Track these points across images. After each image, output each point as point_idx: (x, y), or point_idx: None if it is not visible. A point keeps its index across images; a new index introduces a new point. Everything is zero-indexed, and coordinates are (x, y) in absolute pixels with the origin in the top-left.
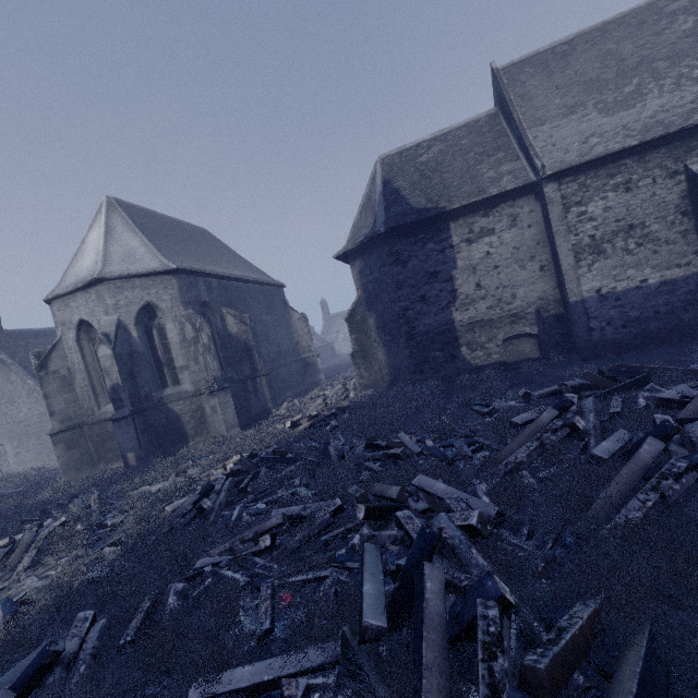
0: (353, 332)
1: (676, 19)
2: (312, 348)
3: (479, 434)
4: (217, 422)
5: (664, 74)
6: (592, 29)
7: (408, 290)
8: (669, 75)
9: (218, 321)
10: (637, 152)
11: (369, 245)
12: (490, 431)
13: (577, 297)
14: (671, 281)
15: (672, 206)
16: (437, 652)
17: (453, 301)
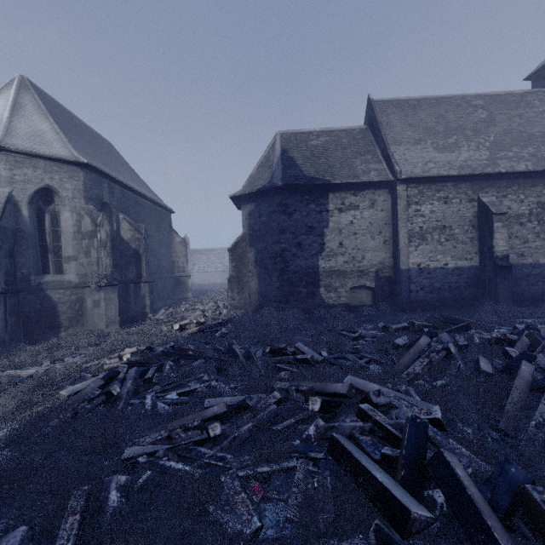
0: (234, 260)
1: (477, 110)
2: (186, 269)
3: (366, 351)
4: (97, 316)
5: (471, 139)
6: (431, 98)
7: (289, 236)
8: (473, 140)
9: (114, 223)
10: (454, 180)
11: (263, 194)
12: (373, 349)
13: (406, 266)
14: (460, 268)
15: (468, 220)
16: (509, 542)
17: (321, 251)
